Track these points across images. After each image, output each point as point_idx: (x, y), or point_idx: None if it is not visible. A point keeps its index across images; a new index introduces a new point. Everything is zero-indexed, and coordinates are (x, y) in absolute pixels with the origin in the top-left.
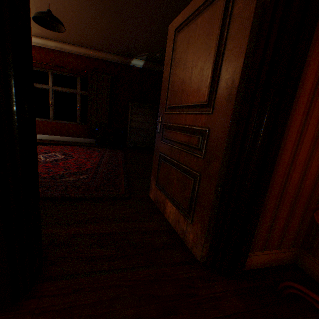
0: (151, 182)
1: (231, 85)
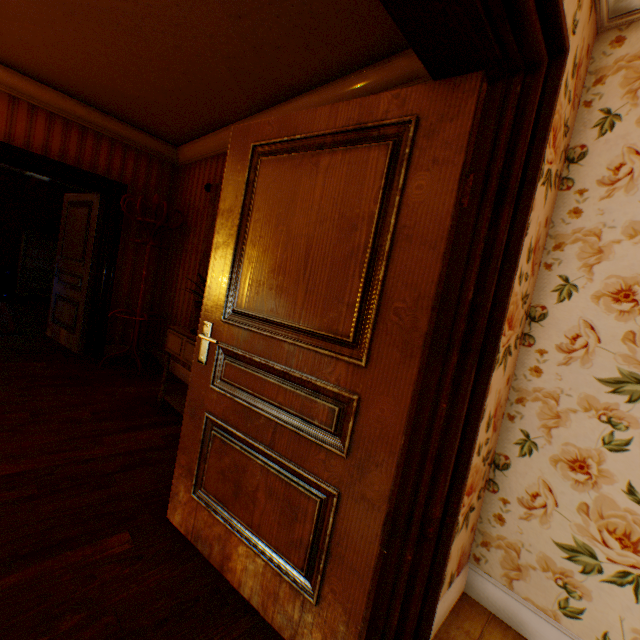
0: (50, 321)
1: (91, 255)
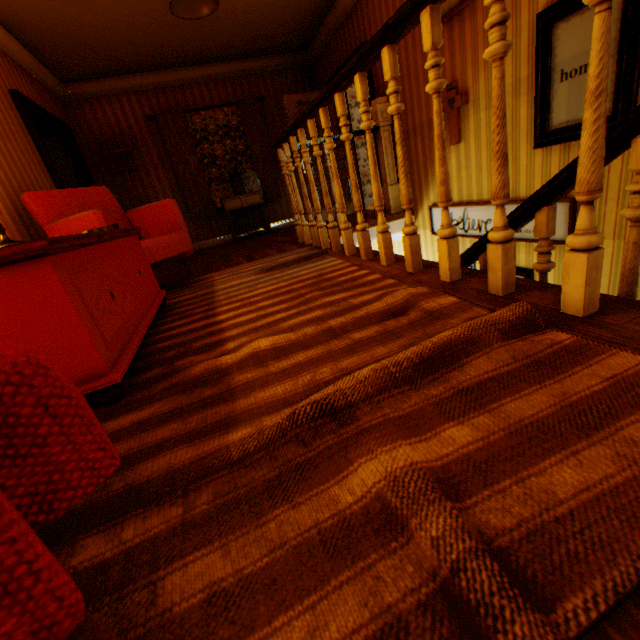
0: None
1: None
